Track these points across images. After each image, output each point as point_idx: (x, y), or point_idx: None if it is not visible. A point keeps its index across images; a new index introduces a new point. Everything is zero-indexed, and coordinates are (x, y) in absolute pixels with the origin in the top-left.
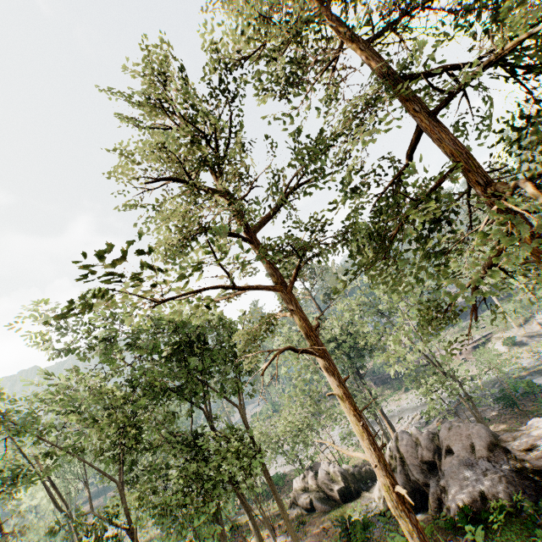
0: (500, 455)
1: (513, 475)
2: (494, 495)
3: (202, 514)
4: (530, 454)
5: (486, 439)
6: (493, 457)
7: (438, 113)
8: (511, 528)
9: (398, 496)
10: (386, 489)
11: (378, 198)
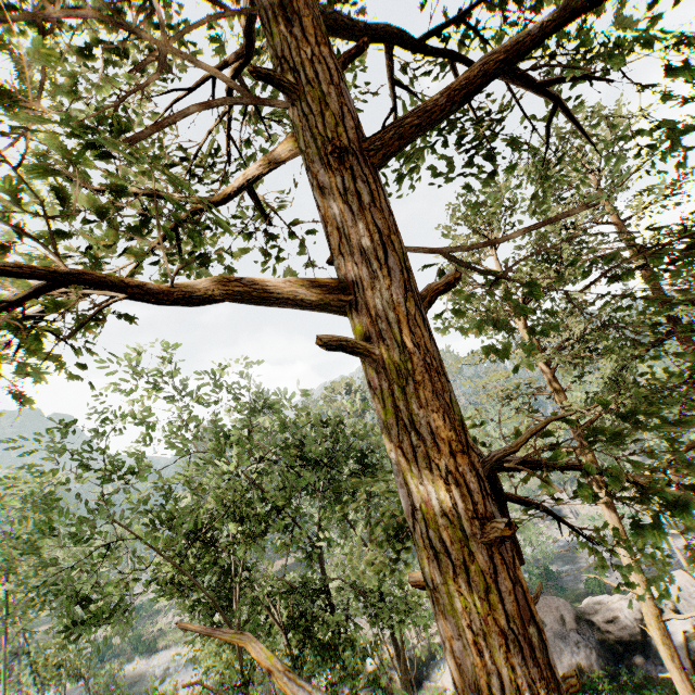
0: (586, 627)
1: (599, 647)
2: (589, 666)
3: (356, 683)
4: (613, 625)
5: (573, 612)
6: (580, 629)
7: (693, 332)
8: (616, 694)
9: (663, 625)
10: (655, 619)
11: (620, 371)
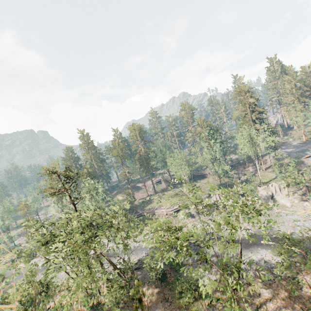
0: None
1: None
2: None
3: None
4: None
5: None
6: None
7: None
8: None
9: None
10: None
11: None
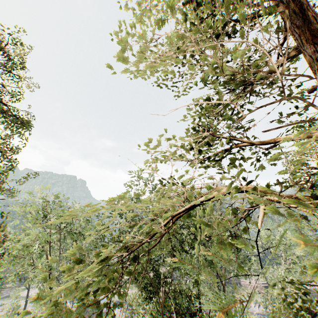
0: None
1: None
2: None
3: None
4: None
5: None
6: None
7: None
8: None
9: None
10: None
11: None
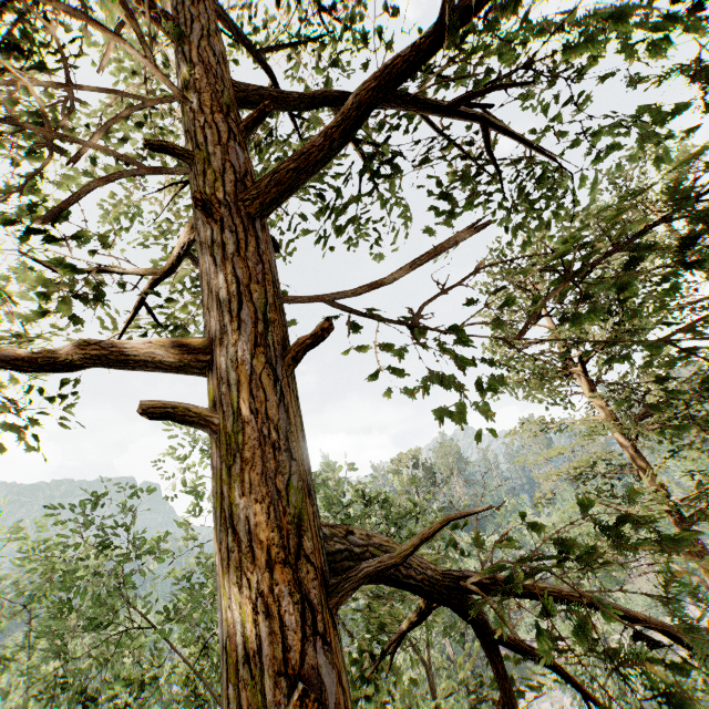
0: None
1: None
2: None
3: None
4: None
5: None
6: None
7: None
8: None
9: None
10: None
11: None
